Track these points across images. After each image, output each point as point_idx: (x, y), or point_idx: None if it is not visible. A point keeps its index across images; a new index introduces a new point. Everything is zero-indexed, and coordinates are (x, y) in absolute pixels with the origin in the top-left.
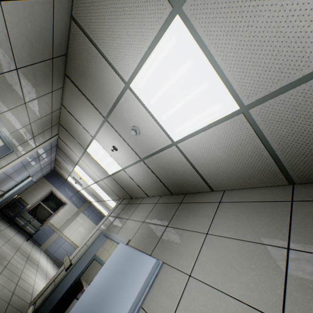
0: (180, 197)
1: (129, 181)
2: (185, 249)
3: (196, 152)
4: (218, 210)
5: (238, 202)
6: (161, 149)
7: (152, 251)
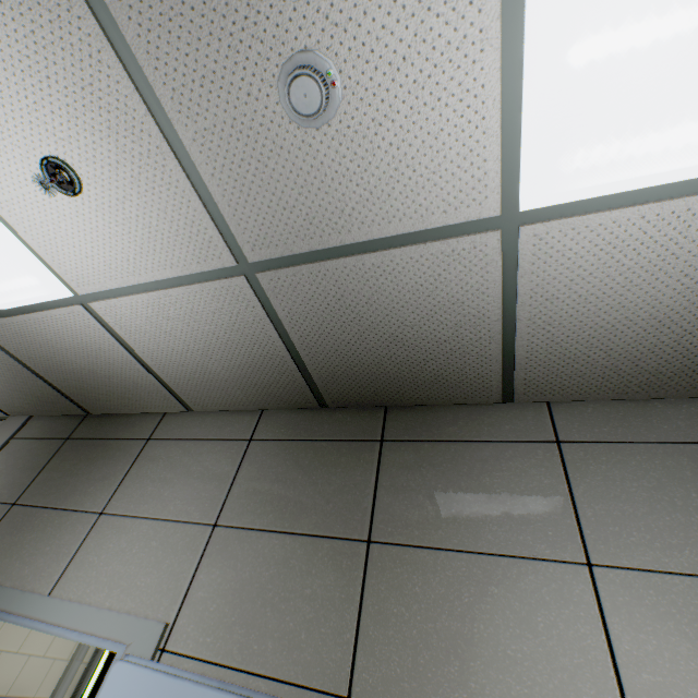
0: (366, 420)
1: (102, 353)
2: (533, 642)
3: (579, 276)
4: (574, 469)
5: (631, 444)
6: (406, 235)
7: (353, 674)
